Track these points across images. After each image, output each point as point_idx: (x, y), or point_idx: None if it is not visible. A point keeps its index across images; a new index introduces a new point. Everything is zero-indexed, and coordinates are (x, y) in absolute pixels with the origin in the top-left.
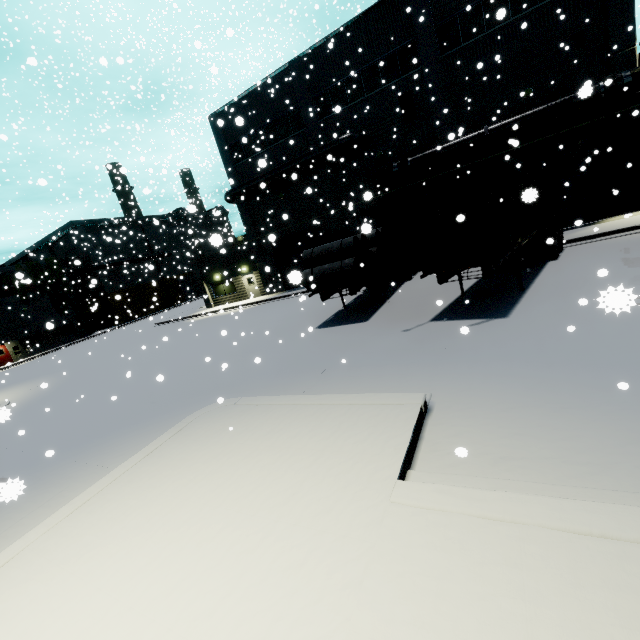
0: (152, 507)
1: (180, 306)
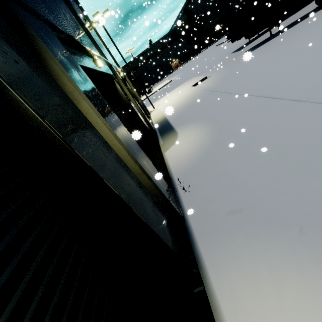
0: (176, 91)
1: None
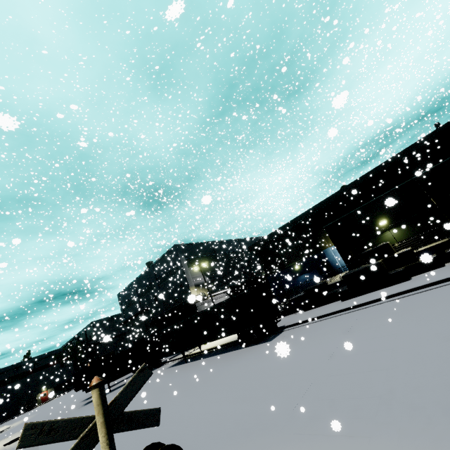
0: None
1: None
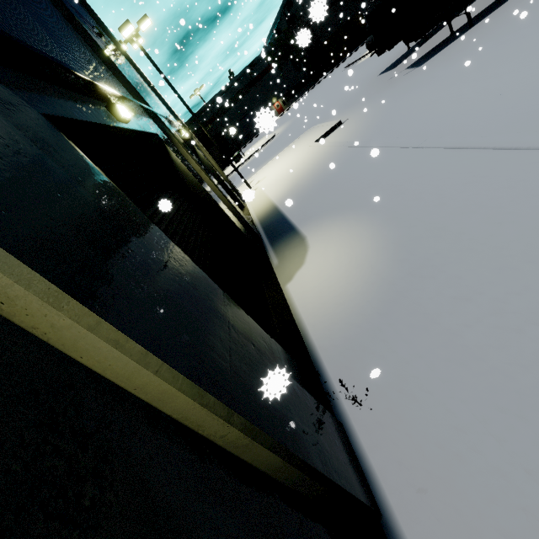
0: (286, 153)
1: None
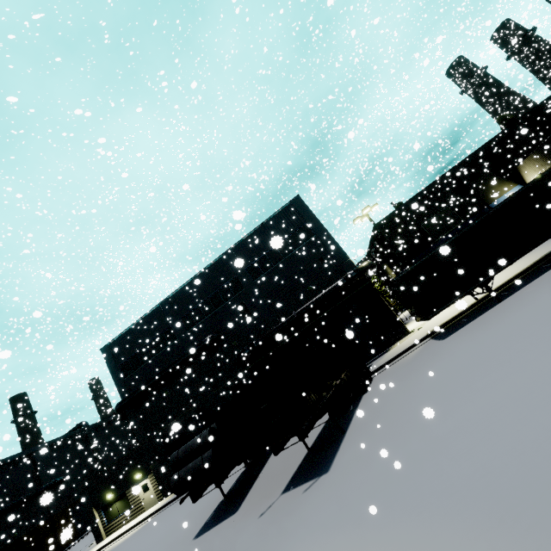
0: None
1: (70, 549)
